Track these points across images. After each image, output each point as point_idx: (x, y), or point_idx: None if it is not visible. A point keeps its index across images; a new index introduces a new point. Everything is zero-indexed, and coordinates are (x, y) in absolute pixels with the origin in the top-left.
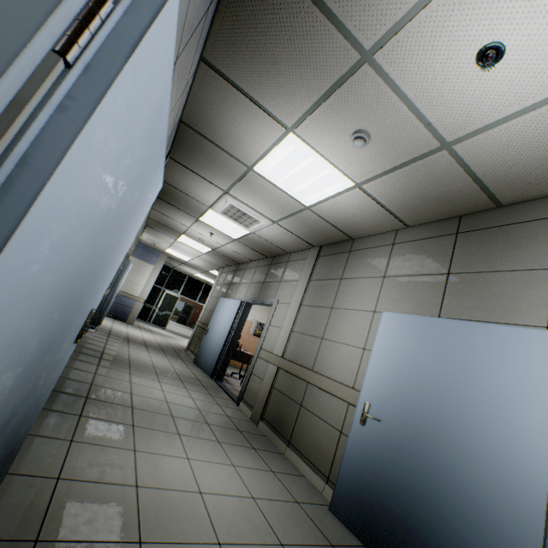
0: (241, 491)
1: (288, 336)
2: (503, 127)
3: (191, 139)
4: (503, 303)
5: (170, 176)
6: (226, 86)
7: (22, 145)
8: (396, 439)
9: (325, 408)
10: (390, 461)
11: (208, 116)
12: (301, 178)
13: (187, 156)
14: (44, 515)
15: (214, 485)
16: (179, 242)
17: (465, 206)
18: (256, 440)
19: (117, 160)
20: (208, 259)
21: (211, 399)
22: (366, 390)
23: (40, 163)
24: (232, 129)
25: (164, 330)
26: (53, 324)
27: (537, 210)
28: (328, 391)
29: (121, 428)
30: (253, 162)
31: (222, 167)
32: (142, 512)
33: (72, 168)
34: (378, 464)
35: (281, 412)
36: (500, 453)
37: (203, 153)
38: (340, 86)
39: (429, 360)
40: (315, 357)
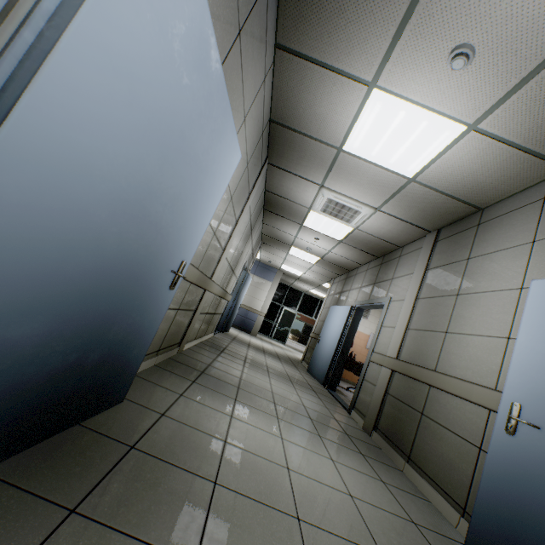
0: (337, 485)
1: (403, 335)
2: None
3: (281, 137)
4: None
5: (272, 184)
6: (301, 63)
7: (48, 3)
8: None
9: (455, 417)
10: None
11: (291, 104)
12: (396, 142)
13: (281, 157)
14: (144, 433)
15: (305, 467)
16: (290, 256)
17: None
18: (366, 448)
19: (157, 68)
20: (318, 270)
21: (319, 402)
22: (512, 387)
23: (62, 19)
24: (314, 110)
25: (284, 345)
26: (131, 237)
27: None
28: (457, 395)
29: (224, 398)
30: (340, 141)
31: (312, 158)
32: (224, 461)
33: (93, 34)
34: (543, 493)
35: (397, 421)
36: None
37: (294, 148)
38: (419, 0)
39: None
40: (437, 355)
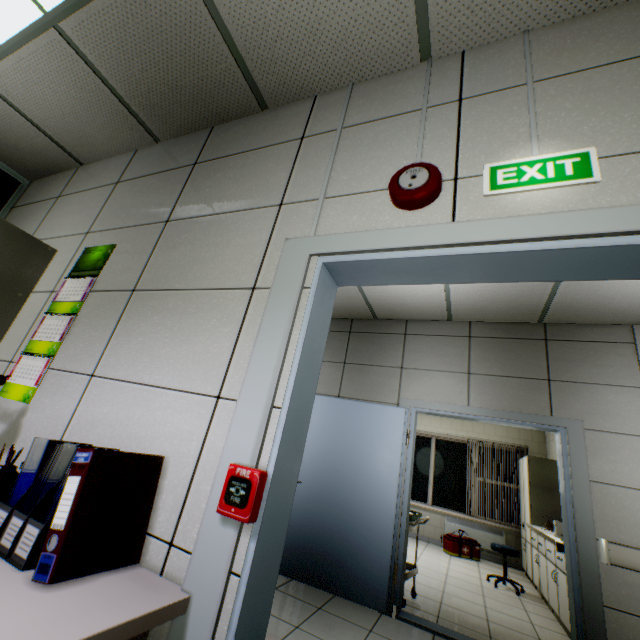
0: None
1: None
2: (390, 286)
3: None
4: (377, 388)
5: None
6: None
7: None
8: (314, 493)
9: None
10: (311, 511)
11: None
12: None
13: None
14: None
15: None
16: None
17: (357, 315)
18: None
19: None
20: None
21: None
22: None
23: None
24: None
25: None
26: None
27: (395, 327)
28: None
29: None
30: None
31: None
32: None
33: None
34: (302, 515)
35: None
36: (376, 485)
37: None
38: None
39: (336, 431)
40: None
